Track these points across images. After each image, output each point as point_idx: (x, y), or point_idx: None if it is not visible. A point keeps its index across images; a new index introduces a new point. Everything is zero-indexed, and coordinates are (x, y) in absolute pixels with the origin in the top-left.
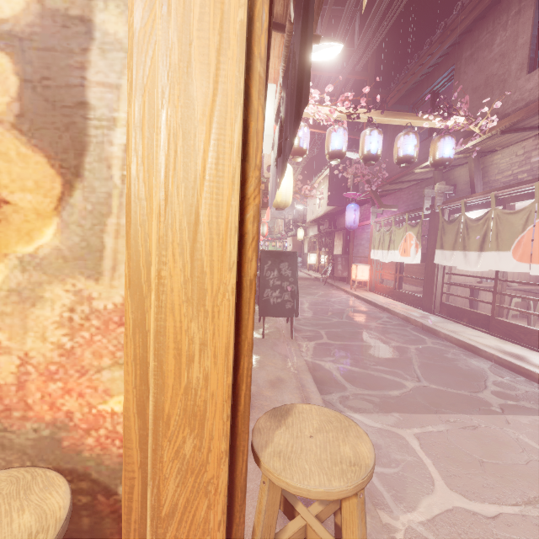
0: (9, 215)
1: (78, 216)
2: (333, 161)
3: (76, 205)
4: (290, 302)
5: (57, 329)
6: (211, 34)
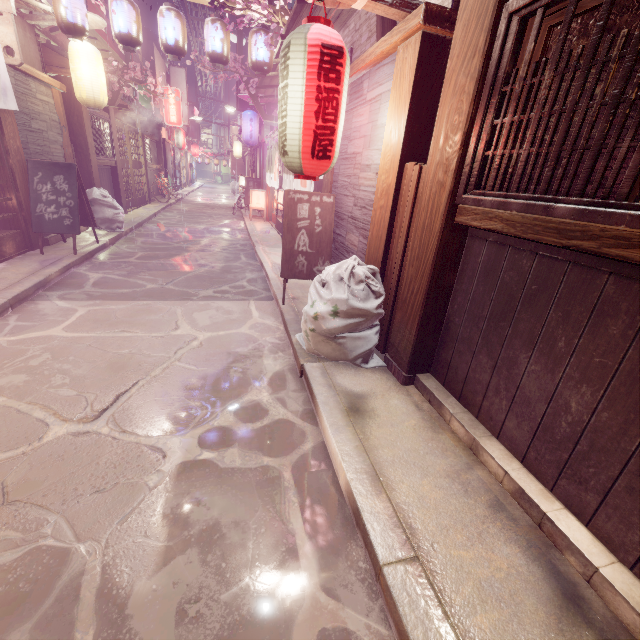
0: None
1: None
2: (124, 48)
3: None
4: (70, 219)
5: None
6: None
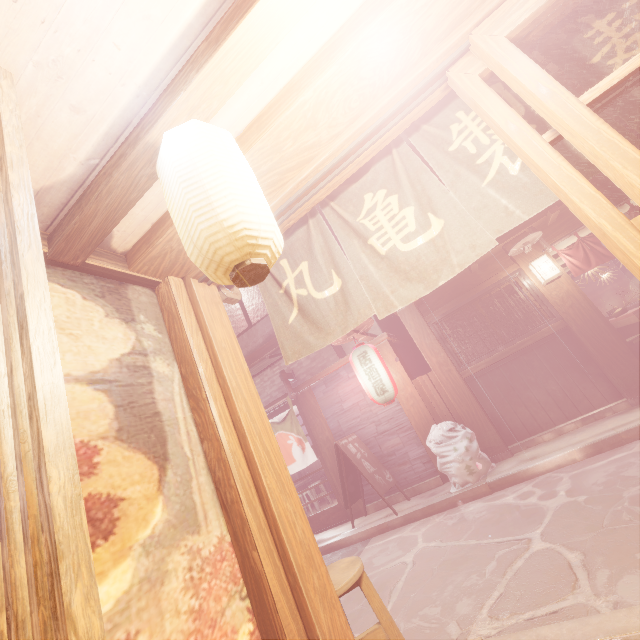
0: (126, 509)
1: (174, 488)
2: None
3: (170, 480)
4: None
5: (185, 595)
6: (241, 374)
